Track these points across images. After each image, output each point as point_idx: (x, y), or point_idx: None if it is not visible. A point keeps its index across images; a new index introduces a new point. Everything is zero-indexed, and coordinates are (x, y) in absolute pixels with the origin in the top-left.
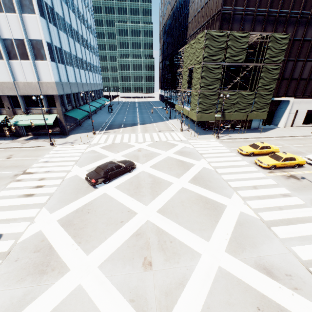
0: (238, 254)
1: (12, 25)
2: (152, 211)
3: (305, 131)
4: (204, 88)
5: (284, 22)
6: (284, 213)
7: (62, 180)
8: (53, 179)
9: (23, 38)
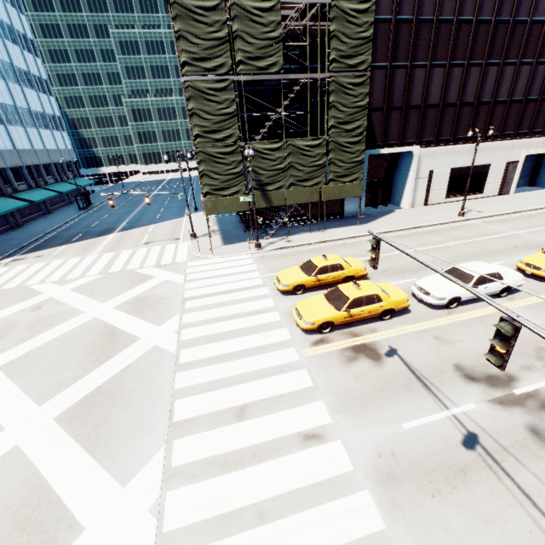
0: None
1: None
2: None
3: (448, 212)
4: (204, 140)
5: None
6: (258, 543)
7: None
8: None
9: None
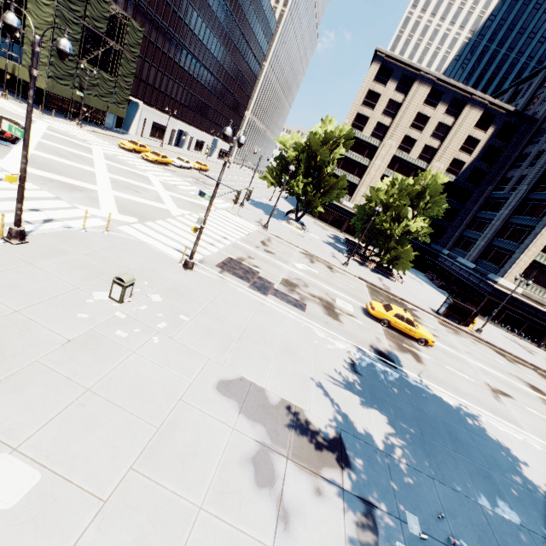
0: (172, 192)
1: None
2: (106, 173)
3: (155, 144)
4: None
5: (134, 6)
6: (178, 183)
7: None
8: None
9: None
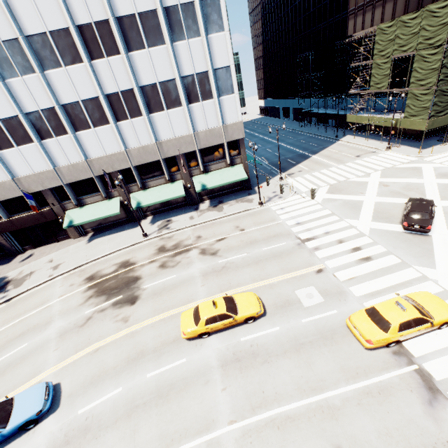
0: None
1: (195, 54)
2: None
3: None
4: (442, 82)
5: None
6: None
7: (367, 237)
8: (355, 238)
9: (207, 70)
